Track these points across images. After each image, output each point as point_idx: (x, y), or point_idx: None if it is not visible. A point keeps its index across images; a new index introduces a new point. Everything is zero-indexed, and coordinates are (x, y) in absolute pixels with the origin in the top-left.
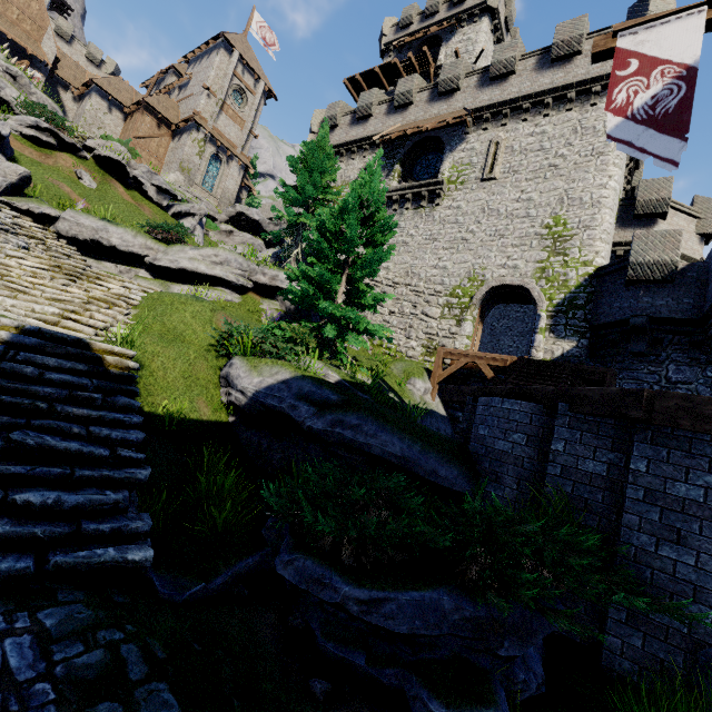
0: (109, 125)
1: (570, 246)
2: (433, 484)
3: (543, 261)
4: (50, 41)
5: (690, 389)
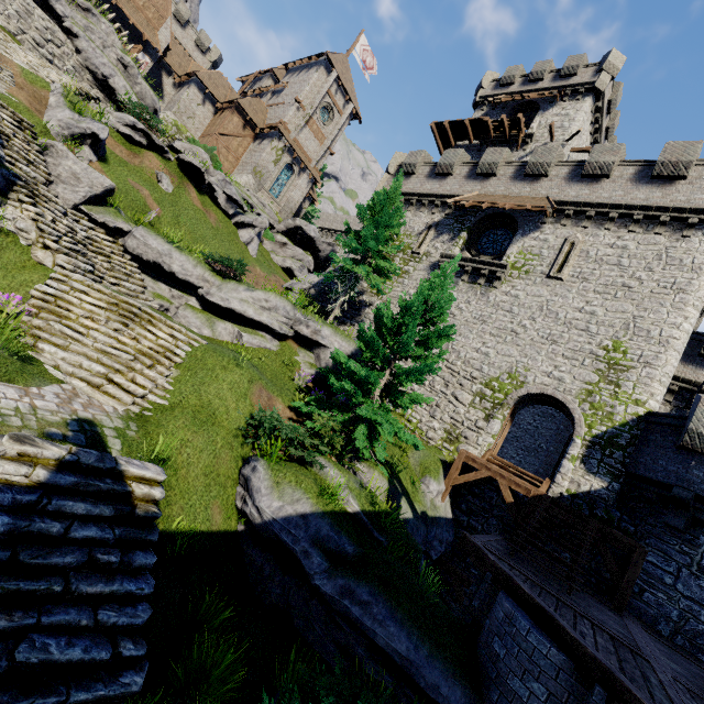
0: (199, 116)
1: (624, 378)
2: (431, 697)
3: (592, 384)
4: (167, 31)
5: None
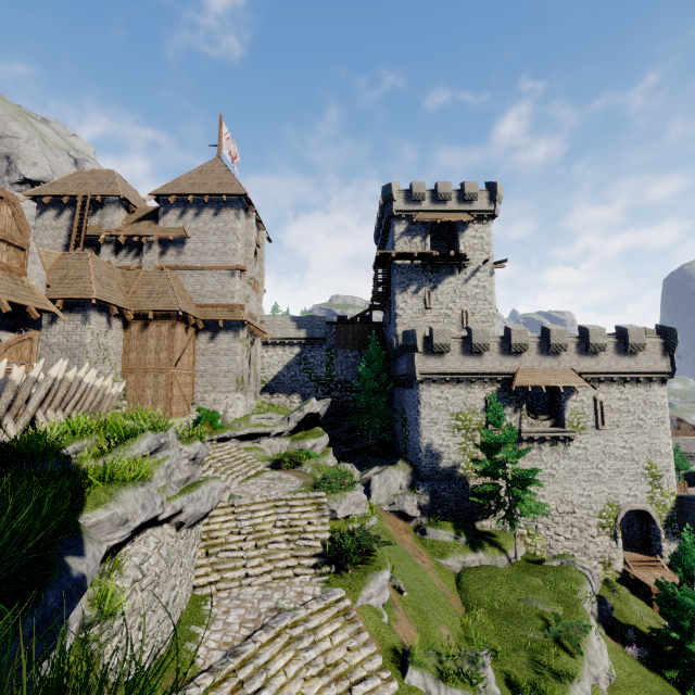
0: (111, 346)
1: (662, 482)
2: None
3: (650, 492)
4: (35, 263)
5: None
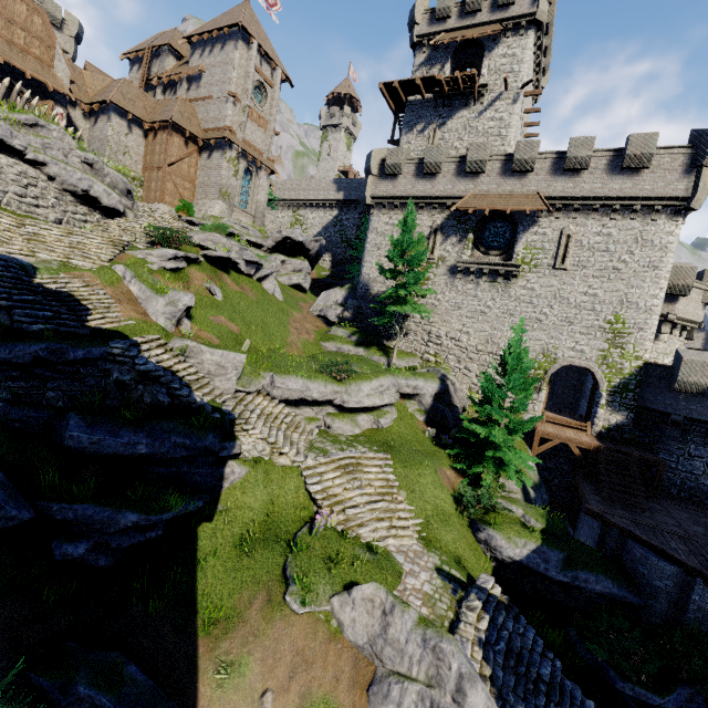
0: (132, 146)
1: (626, 342)
2: (622, 601)
3: (605, 351)
4: (61, 62)
5: (702, 462)
